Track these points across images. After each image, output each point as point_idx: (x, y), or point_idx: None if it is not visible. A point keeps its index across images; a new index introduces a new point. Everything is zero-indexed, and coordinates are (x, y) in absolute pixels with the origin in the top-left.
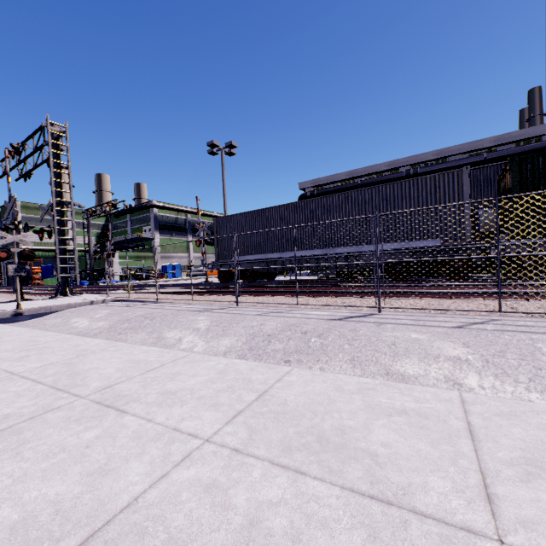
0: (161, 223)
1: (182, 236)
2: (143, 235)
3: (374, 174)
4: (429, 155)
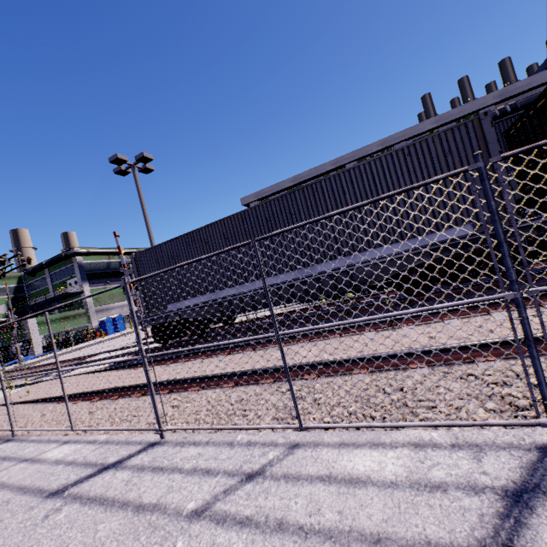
0: (90, 272)
1: (119, 282)
2: (69, 290)
3: (320, 176)
4: (374, 147)
